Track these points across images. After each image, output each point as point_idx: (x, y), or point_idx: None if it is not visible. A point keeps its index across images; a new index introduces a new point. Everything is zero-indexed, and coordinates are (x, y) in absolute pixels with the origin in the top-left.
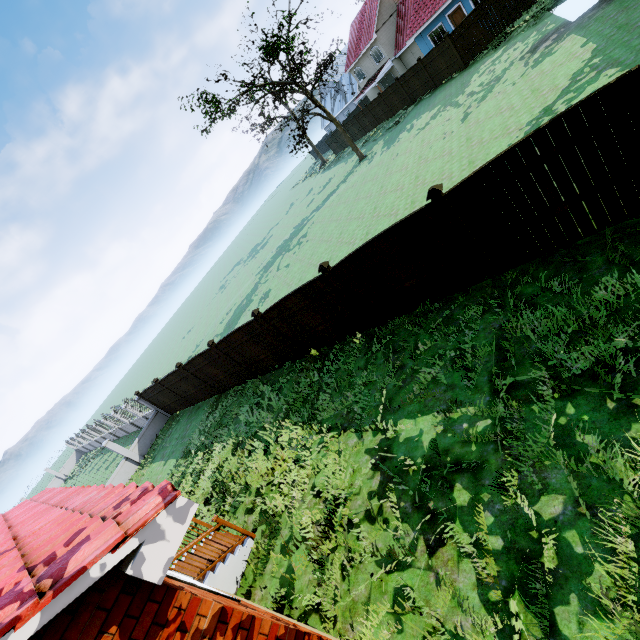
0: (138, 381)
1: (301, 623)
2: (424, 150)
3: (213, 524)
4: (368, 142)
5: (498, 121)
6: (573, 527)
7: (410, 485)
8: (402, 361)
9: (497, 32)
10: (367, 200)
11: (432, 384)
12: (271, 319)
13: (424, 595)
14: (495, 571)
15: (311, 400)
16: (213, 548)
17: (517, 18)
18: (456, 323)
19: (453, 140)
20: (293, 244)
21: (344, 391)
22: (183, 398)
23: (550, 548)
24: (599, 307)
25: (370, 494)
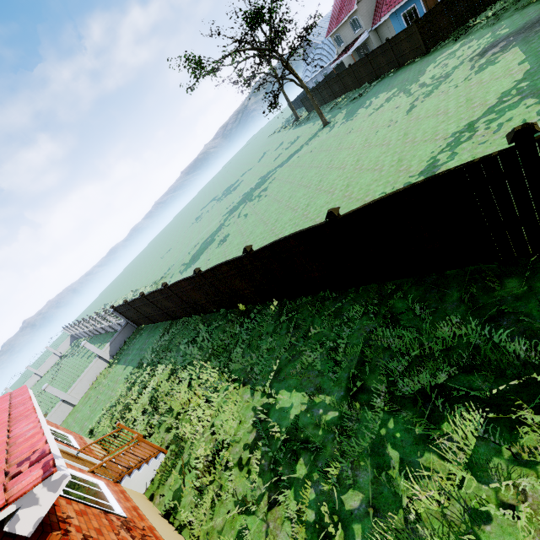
0: (124, 286)
1: (176, 533)
2: (371, 133)
3: (143, 432)
4: (334, 108)
5: (432, 123)
6: (361, 522)
7: (272, 448)
8: (297, 337)
9: (461, 23)
10: (317, 170)
11: (311, 366)
12: (209, 277)
13: (256, 539)
14: (303, 538)
15: (229, 350)
16: (137, 454)
17: (482, 12)
18: (342, 316)
19: (394, 131)
20: (255, 195)
21: (253, 350)
22: (146, 317)
23: (341, 533)
24: (437, 342)
25: (246, 445)
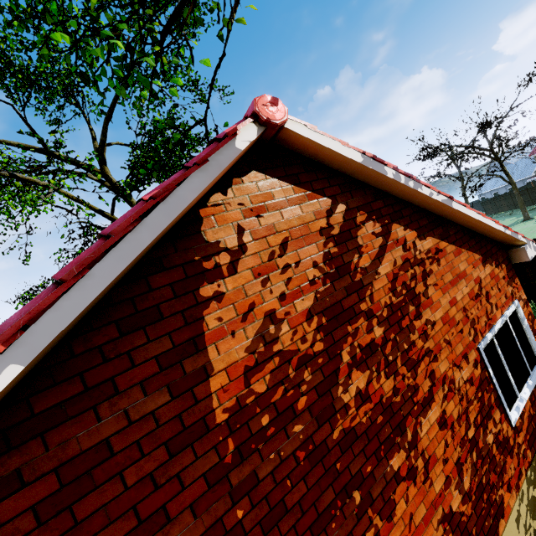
0: None
1: None
2: None
3: None
4: (535, 210)
5: None
6: None
7: None
8: None
9: None
10: None
11: None
12: None
13: None
14: None
15: None
16: None
17: None
18: None
19: None
20: None
21: None
22: None
23: None
24: None
25: None
